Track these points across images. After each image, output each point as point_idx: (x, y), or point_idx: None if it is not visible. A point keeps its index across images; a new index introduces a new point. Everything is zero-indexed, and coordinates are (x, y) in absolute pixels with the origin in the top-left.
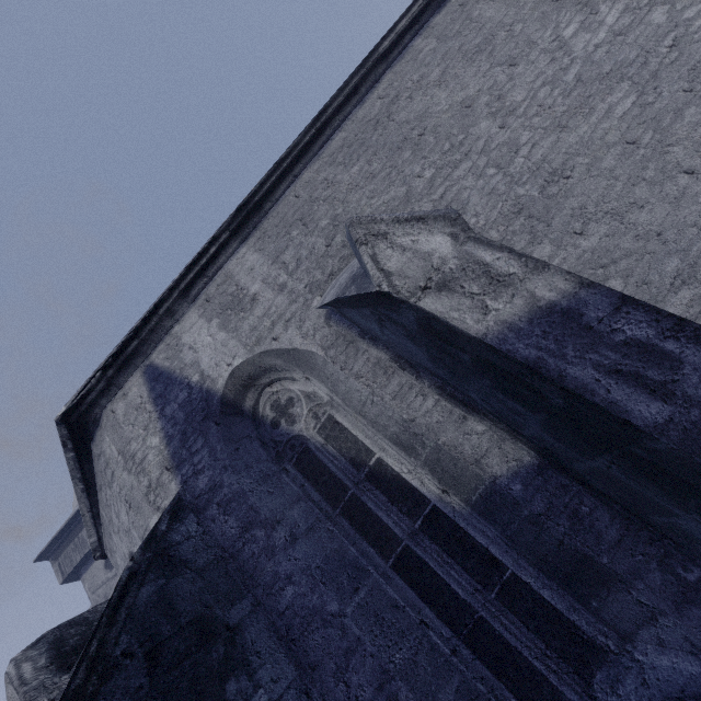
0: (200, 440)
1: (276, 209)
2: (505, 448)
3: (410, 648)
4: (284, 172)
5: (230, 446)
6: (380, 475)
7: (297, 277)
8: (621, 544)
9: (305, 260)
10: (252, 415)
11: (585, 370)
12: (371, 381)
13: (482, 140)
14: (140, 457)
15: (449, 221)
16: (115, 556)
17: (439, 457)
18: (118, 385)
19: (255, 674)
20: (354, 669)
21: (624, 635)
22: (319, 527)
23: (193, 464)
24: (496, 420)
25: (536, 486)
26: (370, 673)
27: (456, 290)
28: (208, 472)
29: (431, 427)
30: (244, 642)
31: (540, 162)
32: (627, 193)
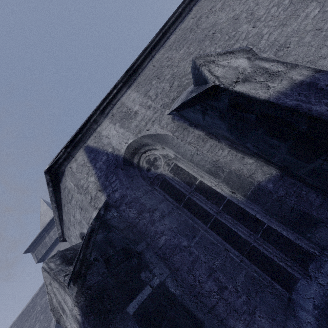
0: (114, 177)
1: (144, 72)
2: (263, 169)
3: (221, 259)
4: (147, 54)
5: (129, 179)
6: (201, 188)
7: (156, 102)
8: (322, 206)
9: (159, 94)
10: (137, 166)
11: (321, 107)
12: (196, 145)
13: (244, 34)
14: (86, 186)
15: (246, 52)
16: (71, 238)
17: (231, 176)
18: (72, 155)
19: (152, 271)
20: (196, 269)
21: (323, 247)
22: (174, 212)
23: (112, 188)
24: (258, 157)
25: (279, 184)
26: (204, 270)
27: (252, 81)
28: (119, 190)
29: (227, 163)
30: (145, 258)
31: (273, 41)
32: (317, 52)
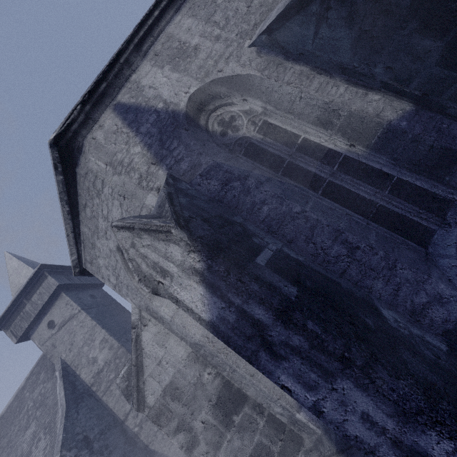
0: (176, 142)
1: None
2: (394, 105)
3: (346, 222)
4: None
5: (199, 142)
6: (306, 147)
7: (228, 30)
8: None
9: (232, 18)
10: (206, 130)
11: None
12: (299, 84)
13: None
14: (127, 161)
15: None
16: (97, 261)
17: (350, 121)
18: (94, 119)
19: (263, 239)
20: (317, 235)
21: None
22: (272, 179)
23: (173, 157)
24: (386, 91)
25: (415, 121)
26: (328, 234)
27: None
28: (187, 159)
29: (344, 103)
30: (249, 229)
31: None
32: None
